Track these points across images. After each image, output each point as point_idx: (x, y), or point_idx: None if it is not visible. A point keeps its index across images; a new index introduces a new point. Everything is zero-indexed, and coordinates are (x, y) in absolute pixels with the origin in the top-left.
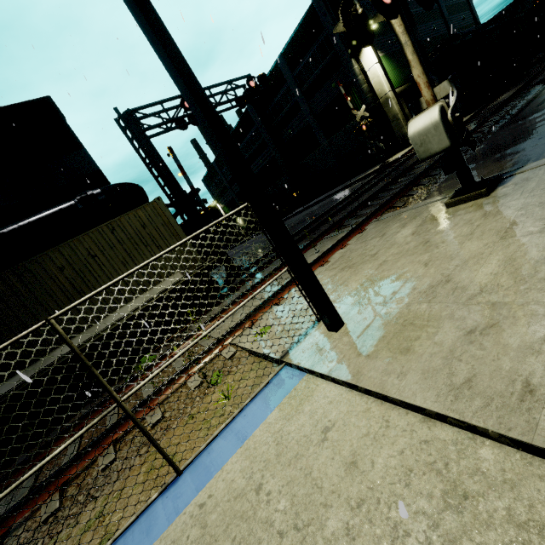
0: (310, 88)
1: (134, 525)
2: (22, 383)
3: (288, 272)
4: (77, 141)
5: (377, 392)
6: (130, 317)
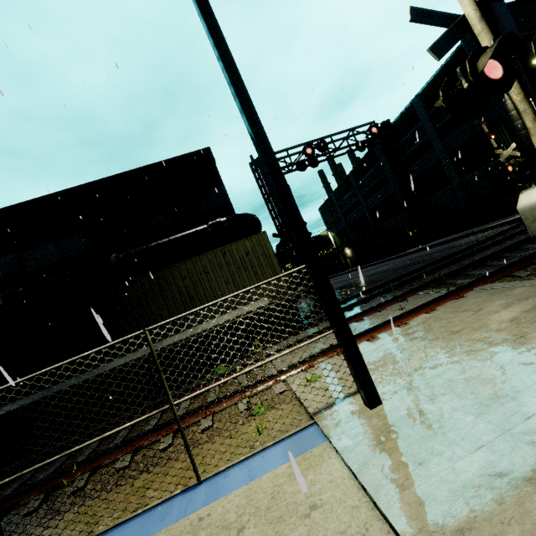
0: (446, 125)
1: (158, 507)
2: (140, 357)
3: None
4: (219, 180)
5: (369, 493)
6: (220, 327)
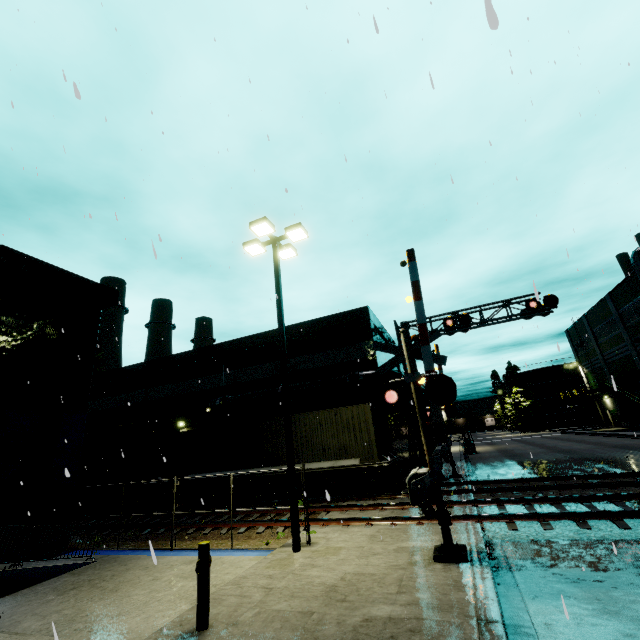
0: None
1: (217, 550)
2: (268, 473)
3: (304, 509)
4: (370, 335)
5: (249, 567)
6: (320, 470)
